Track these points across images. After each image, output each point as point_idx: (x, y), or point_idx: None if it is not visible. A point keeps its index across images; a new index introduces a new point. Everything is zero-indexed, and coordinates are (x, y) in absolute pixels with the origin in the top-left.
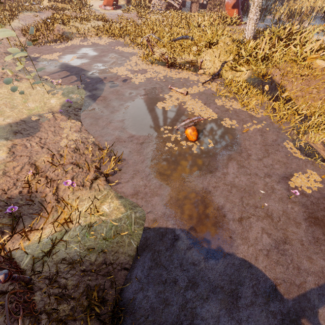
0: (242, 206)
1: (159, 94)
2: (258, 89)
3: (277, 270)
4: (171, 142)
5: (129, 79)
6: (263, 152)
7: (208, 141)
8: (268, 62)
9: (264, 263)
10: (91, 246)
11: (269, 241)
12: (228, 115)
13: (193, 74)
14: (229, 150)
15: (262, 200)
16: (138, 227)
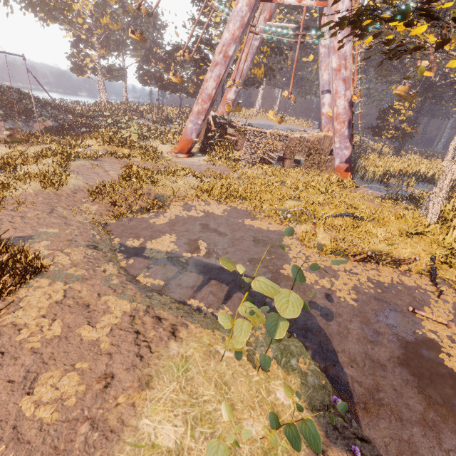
0: None
1: (412, 328)
2: None
3: None
4: None
5: (332, 293)
6: None
7: None
8: None
9: None
10: None
11: None
12: None
13: (399, 273)
14: None
15: None
16: None
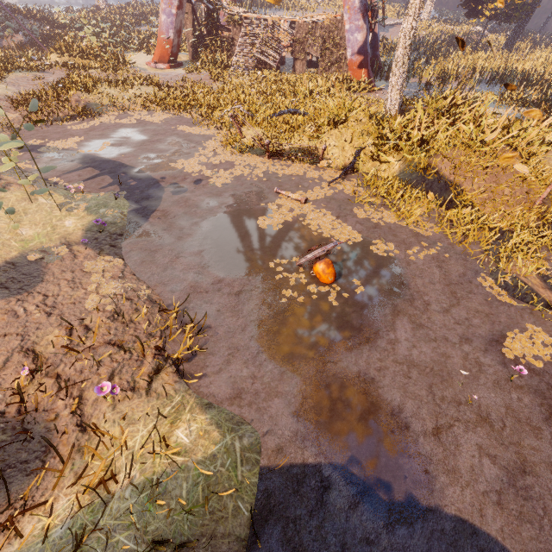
0: (435, 404)
1: (259, 202)
2: (419, 189)
3: (523, 535)
4: (290, 288)
5: (206, 179)
6: (449, 297)
7: (354, 282)
8: (428, 148)
9: (498, 521)
10: (159, 532)
11: (496, 473)
12: (379, 235)
13: (311, 169)
14: (392, 296)
15: (466, 389)
16: (249, 469)
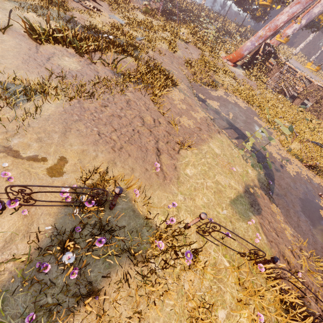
0: None
1: (314, 198)
2: None
3: None
4: None
5: (284, 166)
6: None
7: None
8: None
9: None
10: None
11: None
12: None
13: None
14: None
15: None
16: None
